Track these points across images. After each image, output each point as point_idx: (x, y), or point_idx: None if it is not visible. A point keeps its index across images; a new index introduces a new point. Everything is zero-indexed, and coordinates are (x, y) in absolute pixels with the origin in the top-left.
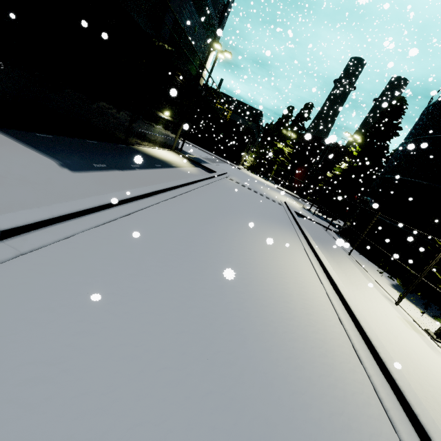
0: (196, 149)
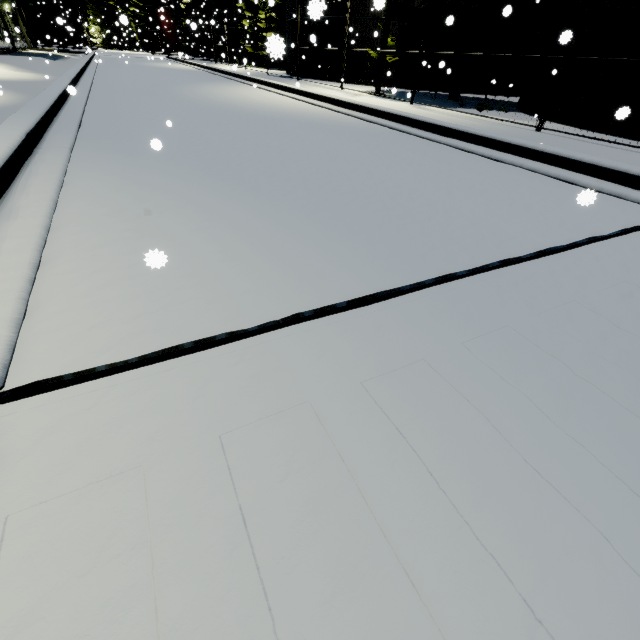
0: None
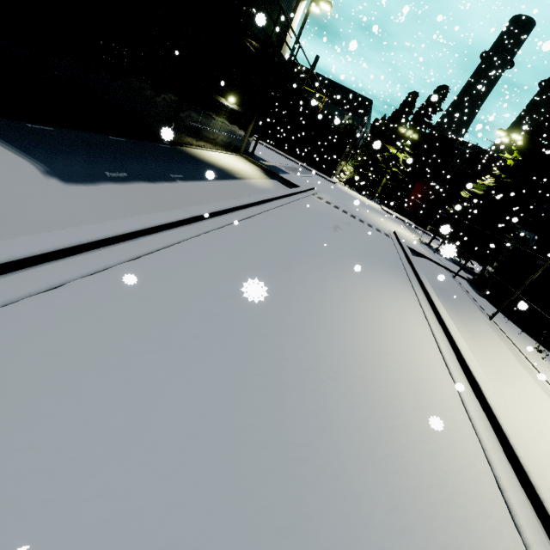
0: (276, 154)
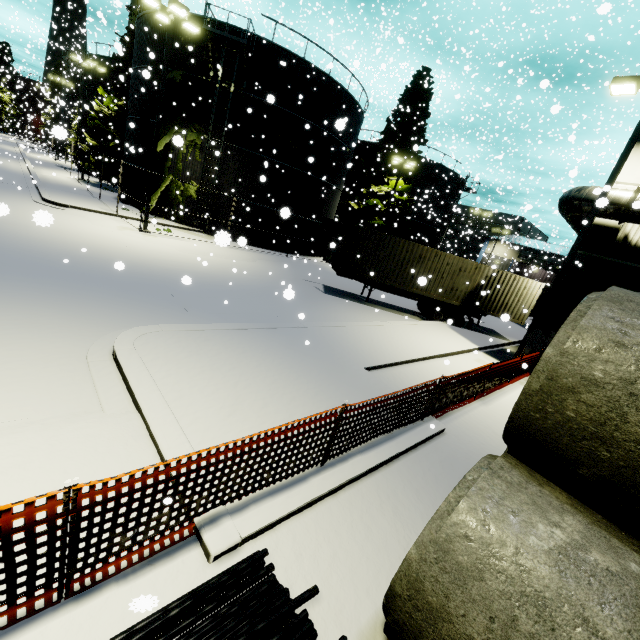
0: None
